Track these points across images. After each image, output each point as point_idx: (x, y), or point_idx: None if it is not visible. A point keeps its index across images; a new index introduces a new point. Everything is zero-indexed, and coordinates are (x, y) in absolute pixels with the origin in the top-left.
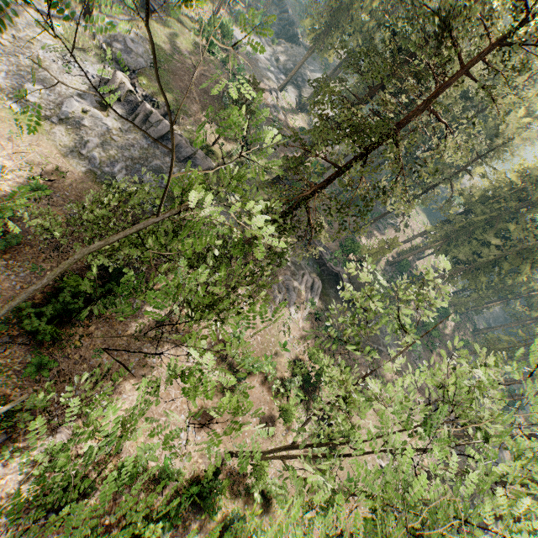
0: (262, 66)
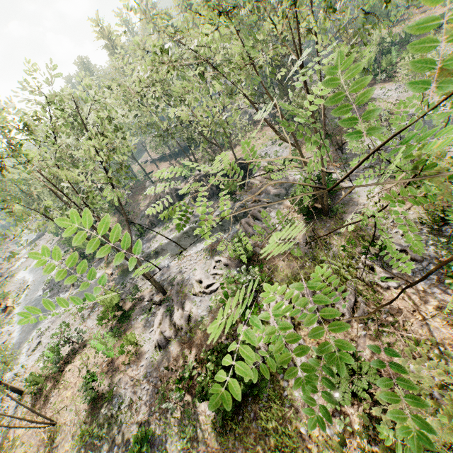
0: None
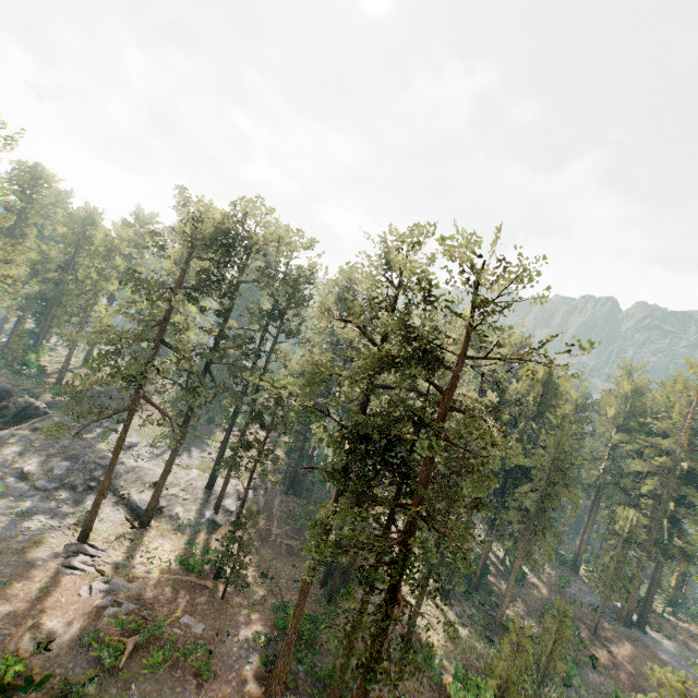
0: (3, 527)
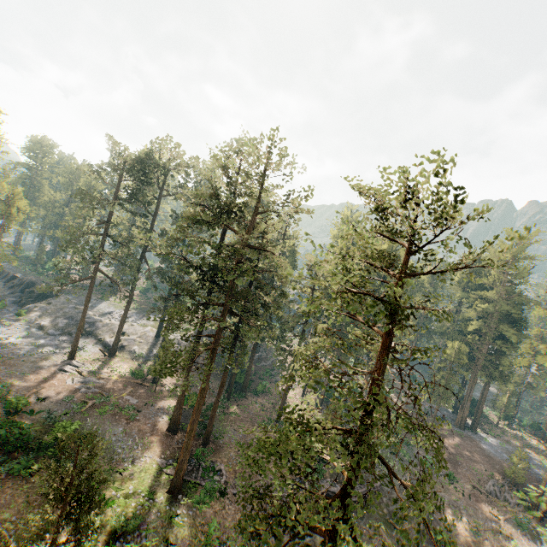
0: (26, 351)
